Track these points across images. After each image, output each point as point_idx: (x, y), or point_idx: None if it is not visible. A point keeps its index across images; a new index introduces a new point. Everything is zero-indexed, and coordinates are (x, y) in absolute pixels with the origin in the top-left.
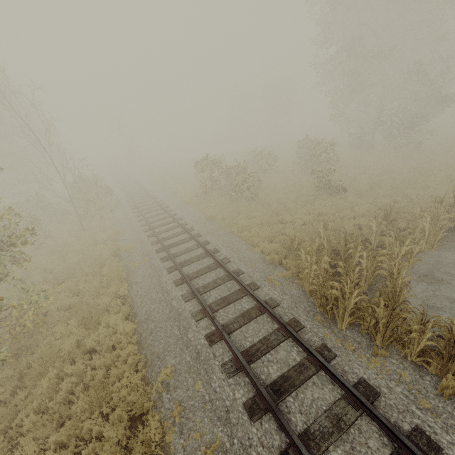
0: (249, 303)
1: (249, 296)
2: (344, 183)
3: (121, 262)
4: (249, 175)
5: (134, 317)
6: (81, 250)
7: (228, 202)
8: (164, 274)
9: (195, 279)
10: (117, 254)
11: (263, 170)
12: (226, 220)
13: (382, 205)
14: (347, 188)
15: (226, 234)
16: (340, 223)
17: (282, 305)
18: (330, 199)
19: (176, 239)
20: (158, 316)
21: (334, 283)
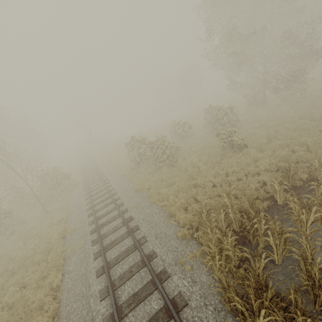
0: (158, 302)
1: (159, 290)
2: (245, 139)
3: (64, 246)
4: (167, 146)
5: (58, 319)
6: (40, 234)
7: (154, 171)
8: (91, 261)
9: (114, 266)
10: (65, 235)
11: (181, 137)
12: (150, 190)
13: (281, 157)
14: (248, 143)
15: (148, 205)
16: (245, 181)
17: (191, 303)
18: (235, 156)
19: (108, 217)
20: (75, 320)
21: (235, 297)
